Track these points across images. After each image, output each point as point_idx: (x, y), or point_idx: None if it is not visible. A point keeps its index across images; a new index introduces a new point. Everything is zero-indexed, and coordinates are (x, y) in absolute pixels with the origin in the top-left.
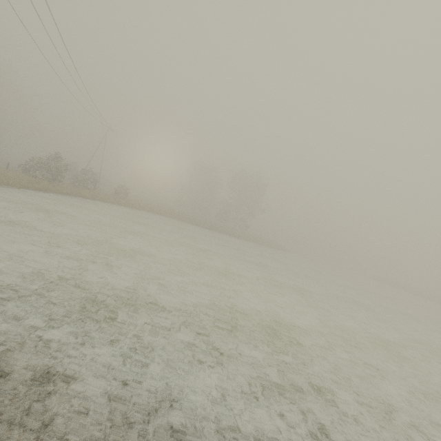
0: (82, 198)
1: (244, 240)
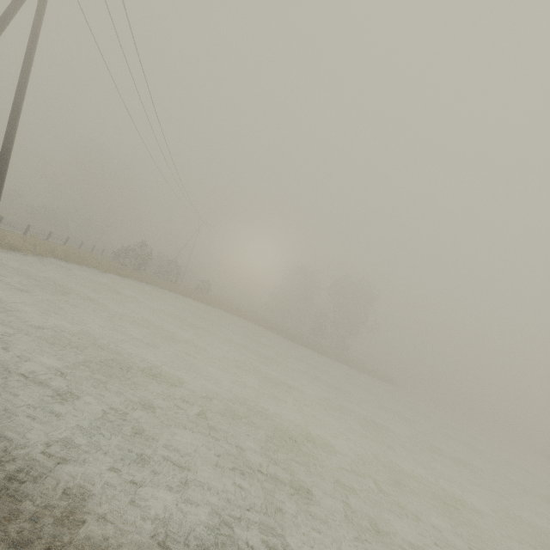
0: (160, 289)
1: (338, 361)
